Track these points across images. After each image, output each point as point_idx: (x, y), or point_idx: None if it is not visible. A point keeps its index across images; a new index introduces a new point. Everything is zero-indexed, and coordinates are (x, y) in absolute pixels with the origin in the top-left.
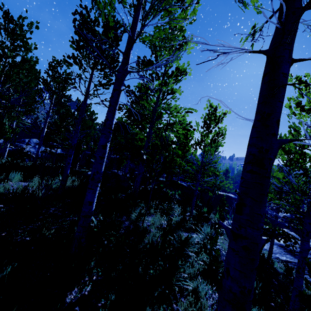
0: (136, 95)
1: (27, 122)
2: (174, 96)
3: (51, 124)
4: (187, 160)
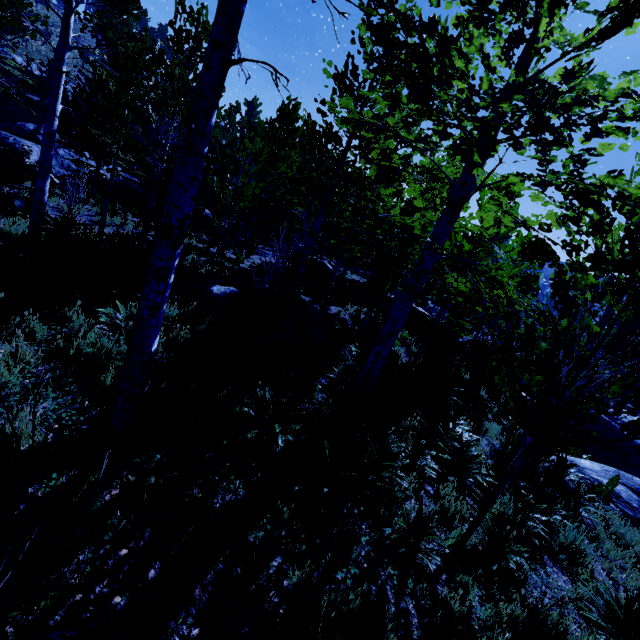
0: None
1: (30, 71)
2: (636, 27)
3: (93, 89)
4: (485, 272)
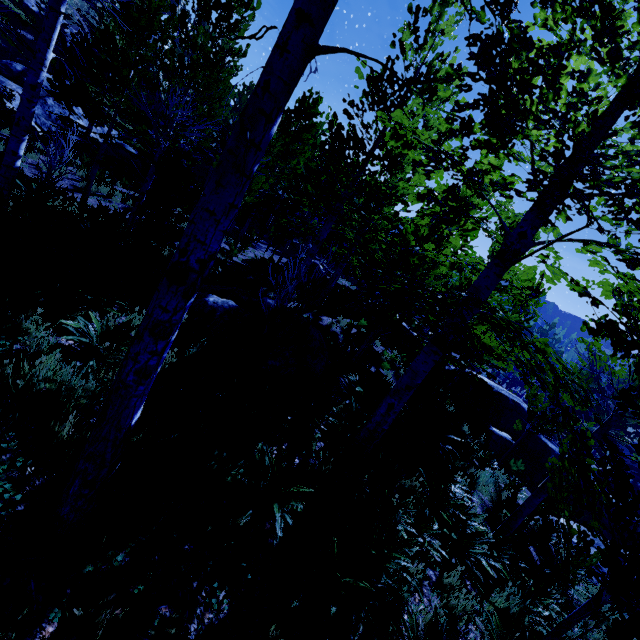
0: (609, 6)
1: (27, 5)
2: None
3: (96, 39)
4: None
